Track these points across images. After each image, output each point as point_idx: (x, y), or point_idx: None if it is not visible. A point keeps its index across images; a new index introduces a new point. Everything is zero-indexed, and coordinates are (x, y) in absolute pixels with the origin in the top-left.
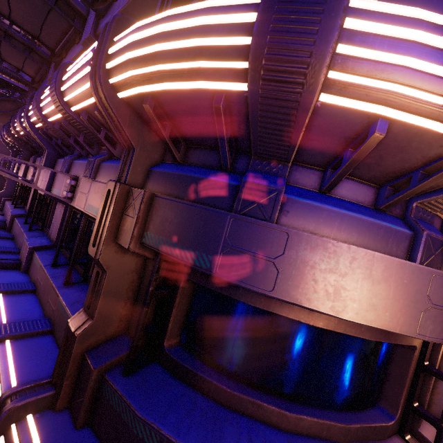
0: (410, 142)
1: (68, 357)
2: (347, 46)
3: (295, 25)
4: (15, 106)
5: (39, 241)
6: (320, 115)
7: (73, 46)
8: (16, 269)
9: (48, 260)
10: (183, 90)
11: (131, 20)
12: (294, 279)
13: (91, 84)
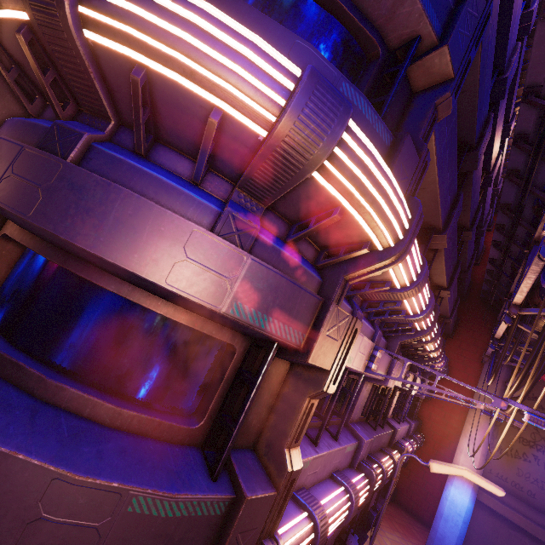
0: (178, 98)
1: None
2: None
3: None
4: None
5: None
6: (101, 58)
7: None
8: None
9: None
10: (3, 21)
11: None
12: (54, 208)
13: None
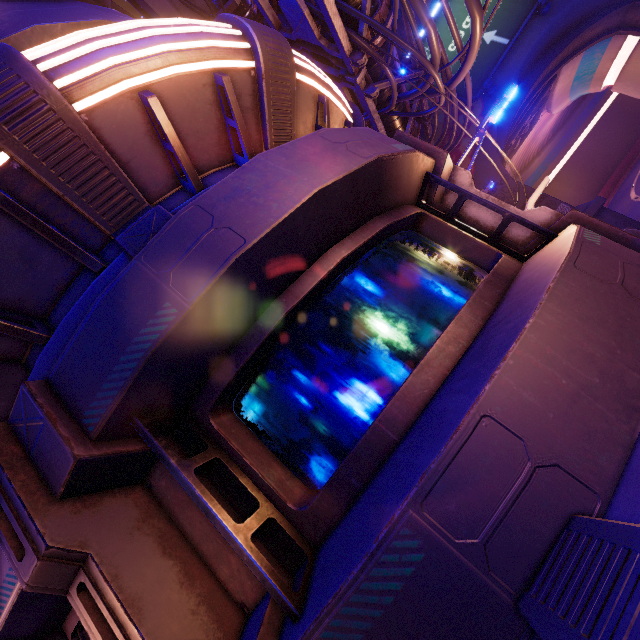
0: (185, 98)
1: None
2: (44, 62)
3: None
4: None
5: None
6: (101, 129)
7: None
8: None
9: None
10: None
11: None
12: (247, 217)
13: None
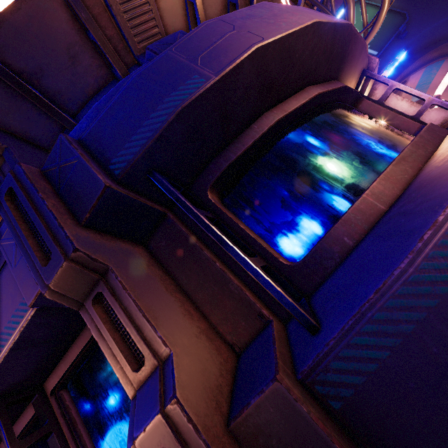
0: None
1: None
2: None
3: None
4: None
5: None
6: None
7: None
8: None
9: None
10: (17, 6)
11: None
12: (262, 28)
13: None
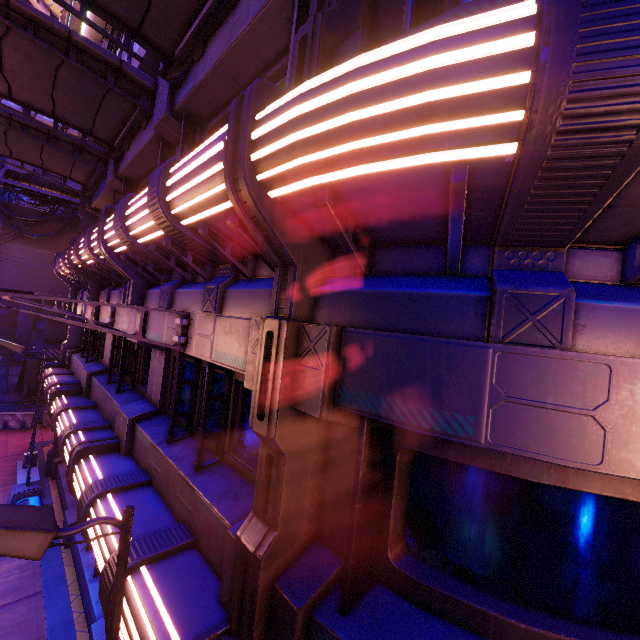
0: None
1: (252, 593)
2: None
3: (626, 36)
4: (61, 225)
5: (138, 407)
6: None
7: (138, 132)
8: (115, 452)
9: (159, 434)
10: (389, 171)
11: (272, 85)
12: (637, 441)
13: (228, 187)
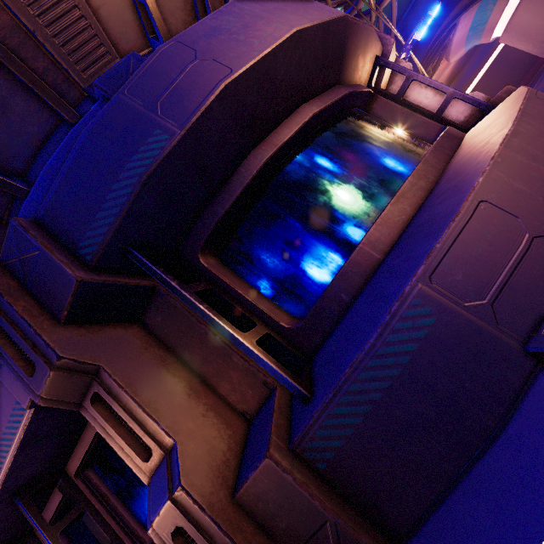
0: None
1: None
2: None
3: None
4: None
5: None
6: None
7: None
8: None
9: None
10: None
11: None
12: (230, 51)
13: None
